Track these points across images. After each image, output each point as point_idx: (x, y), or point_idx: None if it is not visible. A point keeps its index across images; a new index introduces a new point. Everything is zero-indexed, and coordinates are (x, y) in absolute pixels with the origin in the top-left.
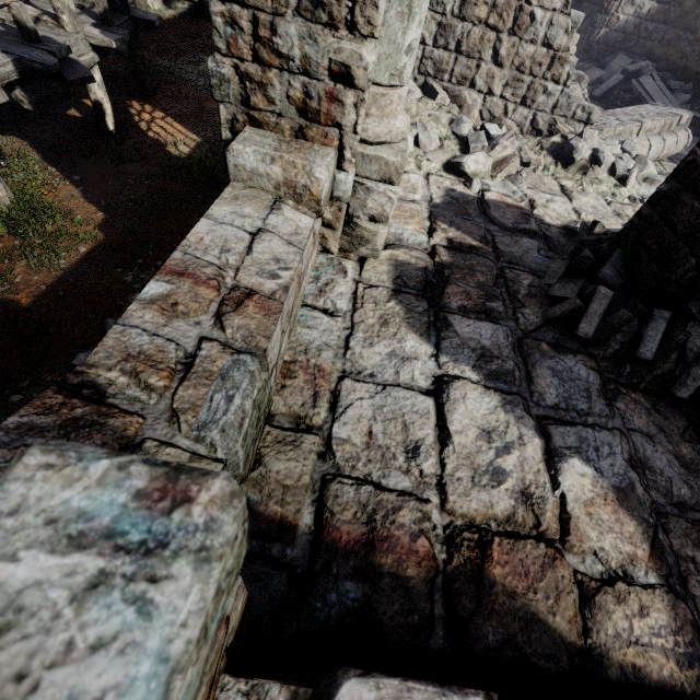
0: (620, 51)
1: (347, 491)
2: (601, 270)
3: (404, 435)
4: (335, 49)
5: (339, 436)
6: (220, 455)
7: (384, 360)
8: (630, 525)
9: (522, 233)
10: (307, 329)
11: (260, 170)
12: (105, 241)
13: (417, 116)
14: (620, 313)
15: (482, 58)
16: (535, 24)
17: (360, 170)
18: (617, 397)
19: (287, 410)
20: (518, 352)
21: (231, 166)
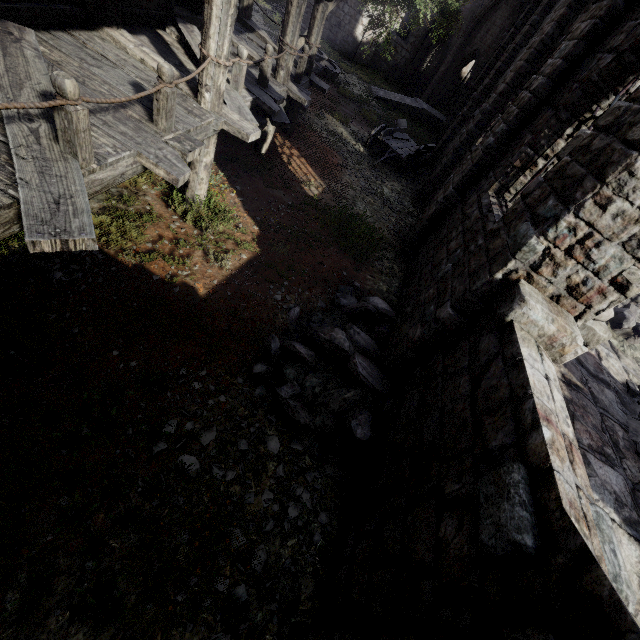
0: None
1: None
2: None
3: None
4: (630, 271)
5: None
6: (630, 608)
7: None
8: None
9: (602, 382)
10: None
11: (539, 322)
12: (261, 255)
13: None
14: None
15: None
16: None
17: None
18: None
19: None
20: (637, 504)
21: (519, 312)
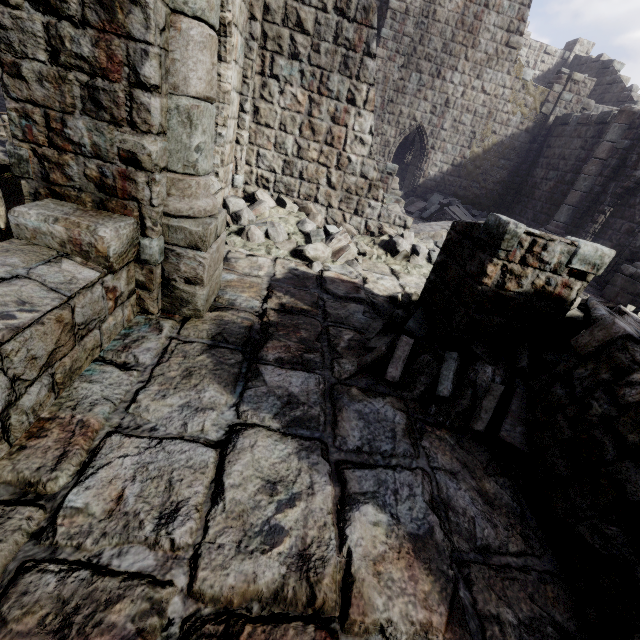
0: (436, 192)
1: (46, 583)
2: (406, 324)
3: (164, 496)
4: (120, 140)
5: (71, 505)
6: None
7: (172, 411)
8: (426, 582)
9: (351, 300)
10: (89, 384)
11: (43, 228)
12: None
13: (268, 217)
14: (423, 358)
15: (320, 183)
16: (352, 164)
17: (168, 238)
18: (422, 435)
19: (10, 477)
20: (327, 397)
21: (13, 225)
